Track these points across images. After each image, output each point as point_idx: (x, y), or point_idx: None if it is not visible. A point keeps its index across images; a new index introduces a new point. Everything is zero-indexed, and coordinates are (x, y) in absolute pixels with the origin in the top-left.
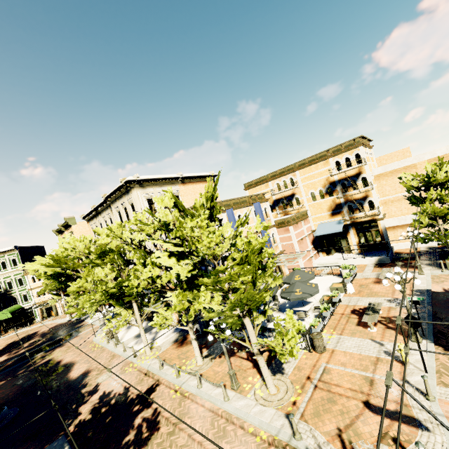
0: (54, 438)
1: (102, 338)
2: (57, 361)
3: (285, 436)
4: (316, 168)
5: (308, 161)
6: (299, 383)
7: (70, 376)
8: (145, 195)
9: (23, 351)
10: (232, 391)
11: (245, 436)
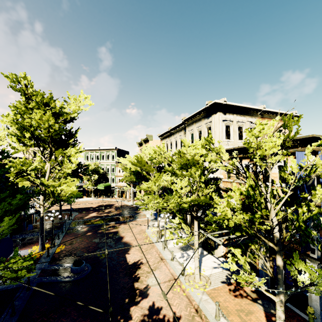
0: None
1: (152, 233)
2: (121, 236)
3: None
4: None
5: None
6: None
7: (127, 258)
8: (224, 121)
9: (104, 214)
10: None
11: None
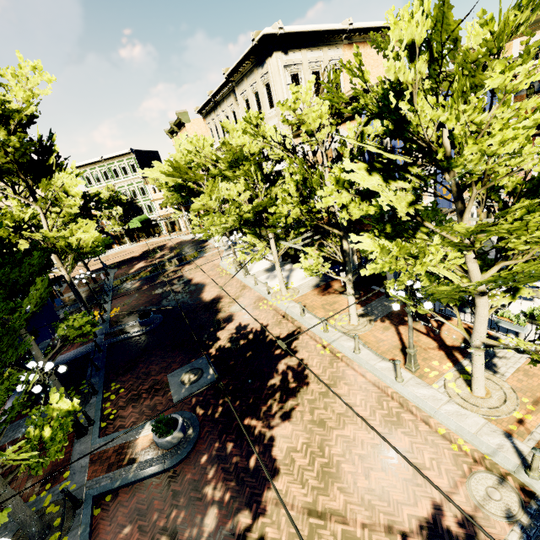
0: (198, 355)
1: (228, 264)
2: (189, 279)
3: (506, 462)
4: None
5: None
6: (528, 395)
7: (203, 297)
8: (288, 67)
9: (157, 261)
10: (407, 372)
11: (432, 436)
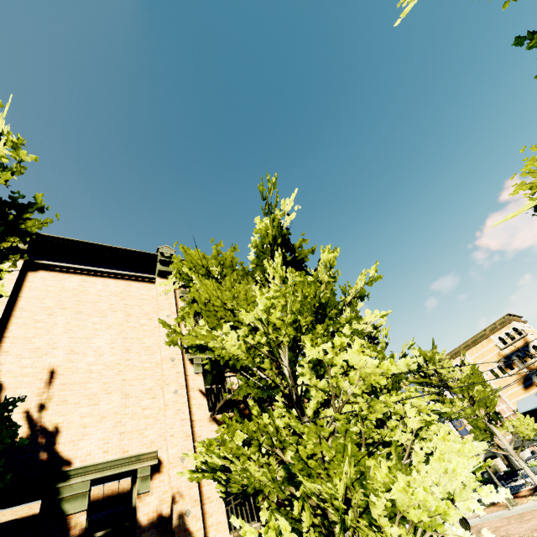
0: None
1: None
2: None
3: None
4: (481, 346)
5: (471, 342)
6: None
7: None
8: None
9: None
10: (513, 507)
11: None
